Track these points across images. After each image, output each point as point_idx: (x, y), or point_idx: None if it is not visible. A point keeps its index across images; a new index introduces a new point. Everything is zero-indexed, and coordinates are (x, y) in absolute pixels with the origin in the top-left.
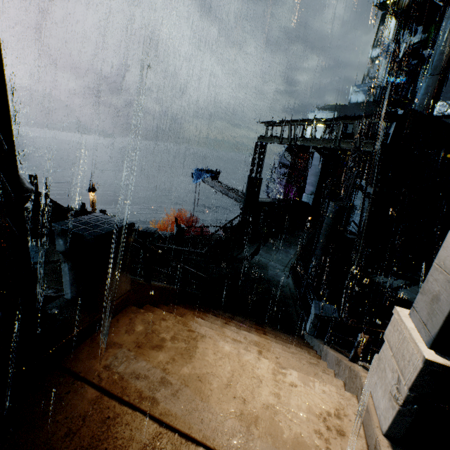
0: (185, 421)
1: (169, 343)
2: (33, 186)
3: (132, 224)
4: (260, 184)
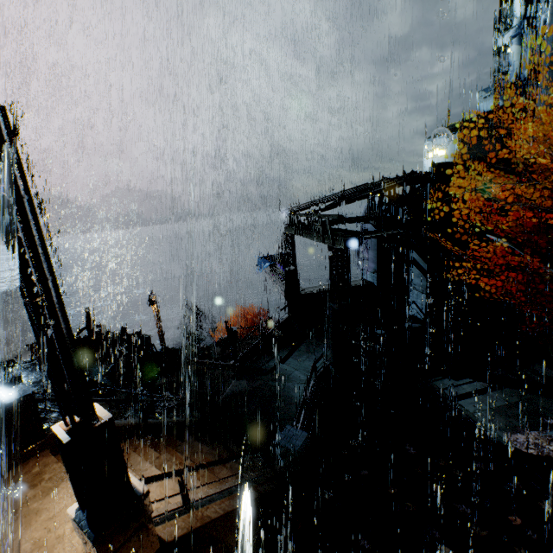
0: (4, 541)
1: (43, 482)
2: (87, 318)
3: (31, 393)
4: (298, 276)
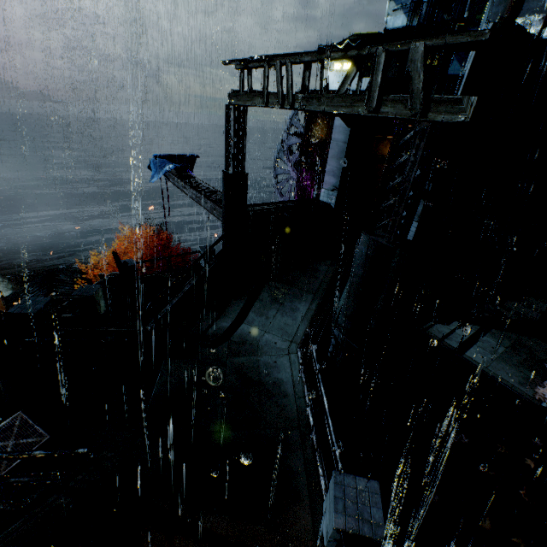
0: None
1: None
2: None
3: None
4: (245, 185)
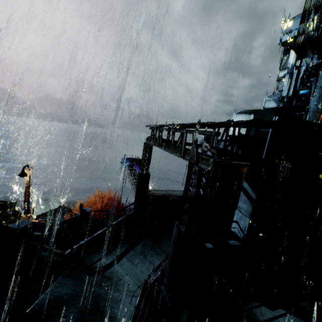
0: None
1: None
2: None
3: None
4: (148, 179)
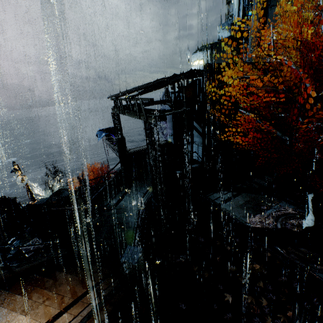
0: None
1: None
2: None
3: None
4: (124, 142)
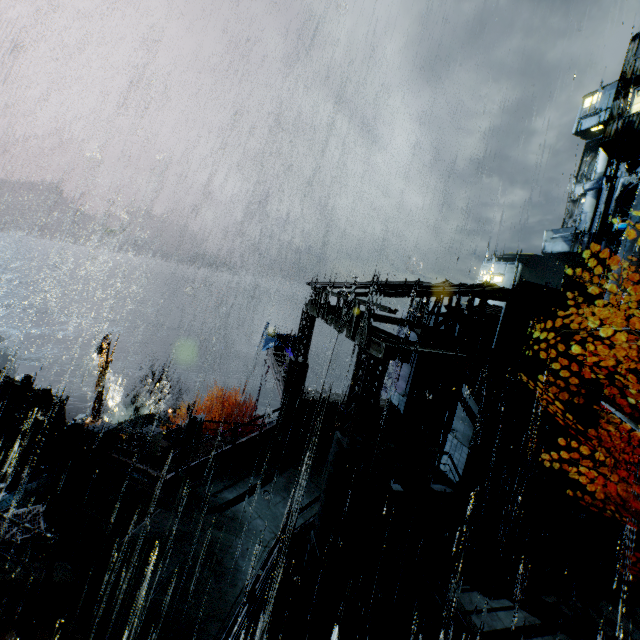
0: None
1: None
2: None
3: None
4: (305, 372)
